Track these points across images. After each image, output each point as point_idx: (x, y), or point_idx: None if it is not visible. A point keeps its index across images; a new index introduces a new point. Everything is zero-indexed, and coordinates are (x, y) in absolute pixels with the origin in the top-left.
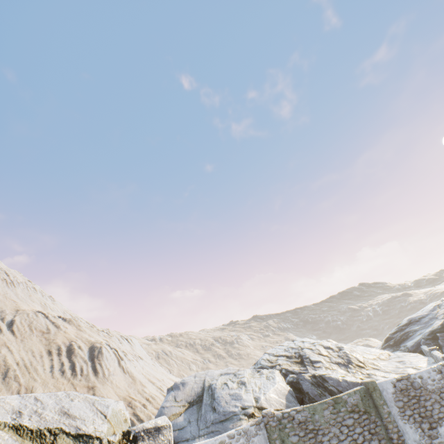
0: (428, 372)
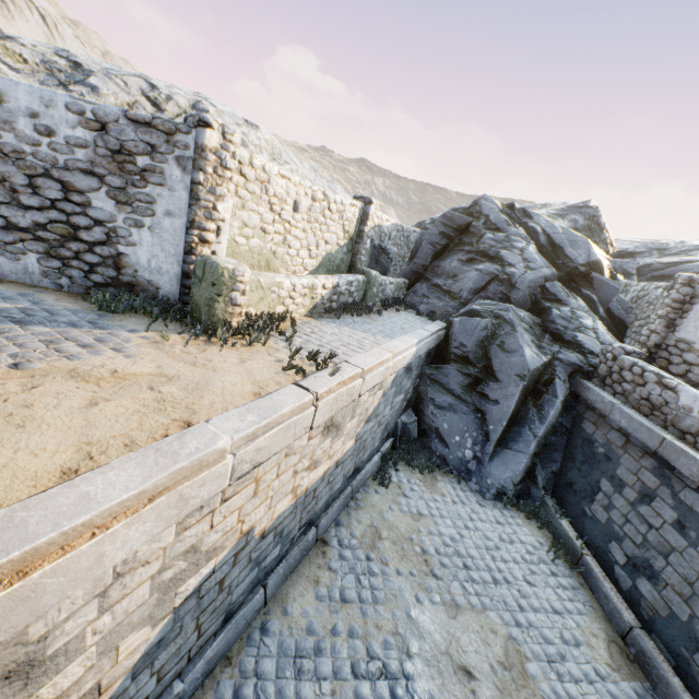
0: (43, 102)
